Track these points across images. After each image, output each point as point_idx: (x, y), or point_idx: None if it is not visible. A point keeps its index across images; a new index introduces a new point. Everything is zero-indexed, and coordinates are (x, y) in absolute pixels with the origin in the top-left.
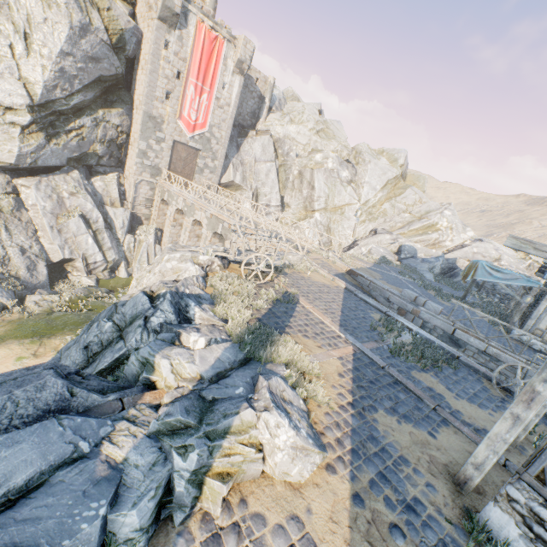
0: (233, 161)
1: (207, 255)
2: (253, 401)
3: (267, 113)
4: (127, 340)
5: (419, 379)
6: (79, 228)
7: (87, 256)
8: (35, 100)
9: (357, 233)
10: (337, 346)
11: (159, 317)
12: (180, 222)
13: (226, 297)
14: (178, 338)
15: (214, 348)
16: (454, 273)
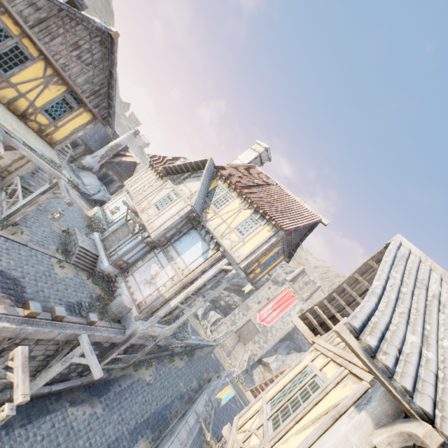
0: (279, 355)
1: None
2: None
3: None
4: None
5: None
6: None
7: None
8: None
9: None
10: None
11: None
12: None
13: None
14: None
15: None
16: None
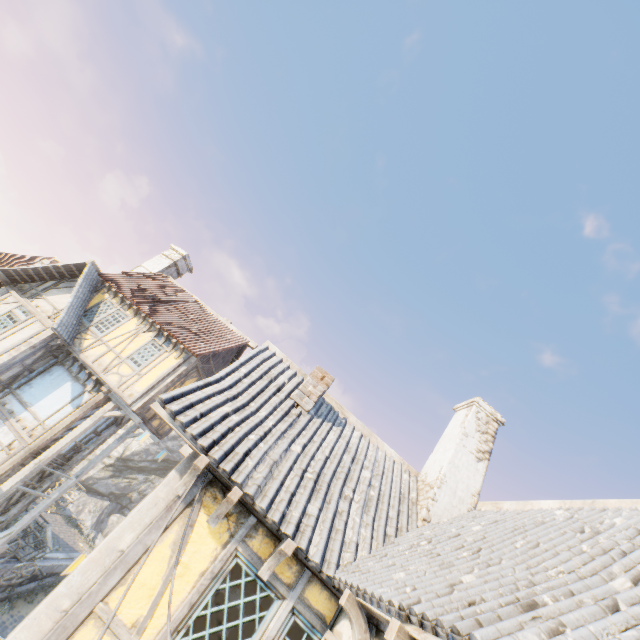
0: None
1: None
2: None
3: None
4: None
5: None
6: None
7: None
8: (123, 456)
9: None
10: None
11: None
12: None
13: None
14: None
15: None
16: None
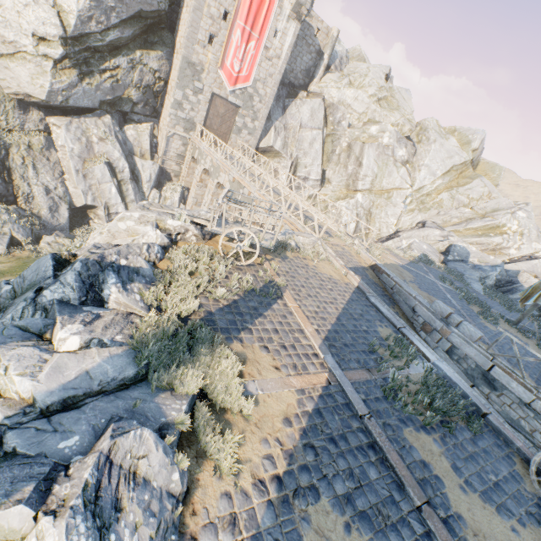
0: (276, 124)
1: (178, 221)
2: (59, 478)
3: (324, 72)
4: (4, 315)
5: (412, 445)
6: (103, 176)
7: (109, 206)
8: (68, 31)
9: (401, 223)
10: (305, 370)
11: (54, 291)
12: (207, 184)
13: (175, 276)
14: (53, 328)
15: (92, 353)
16: (511, 289)
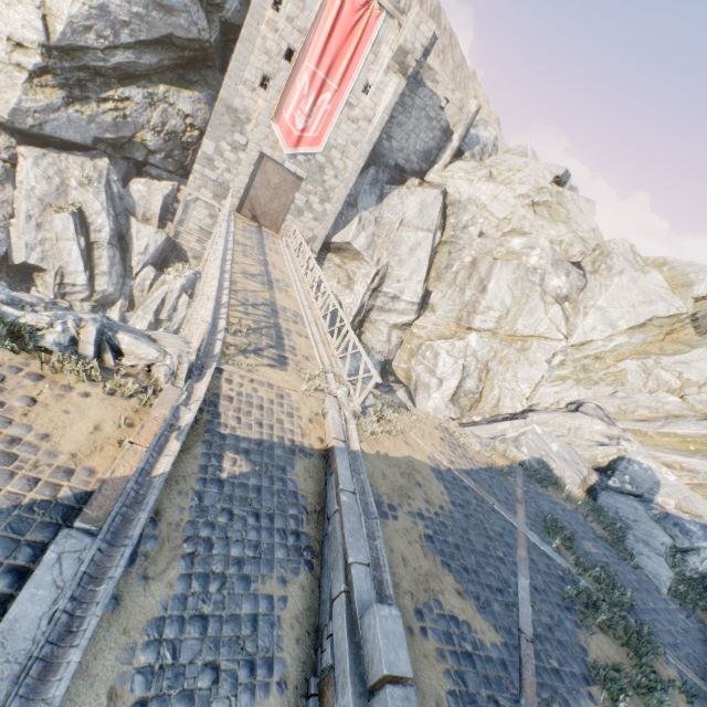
0: (363, 214)
1: None
2: None
3: (452, 158)
4: None
5: None
6: (66, 230)
7: (66, 273)
8: (53, 39)
9: (538, 396)
10: None
11: None
12: None
13: None
14: None
15: None
16: None
